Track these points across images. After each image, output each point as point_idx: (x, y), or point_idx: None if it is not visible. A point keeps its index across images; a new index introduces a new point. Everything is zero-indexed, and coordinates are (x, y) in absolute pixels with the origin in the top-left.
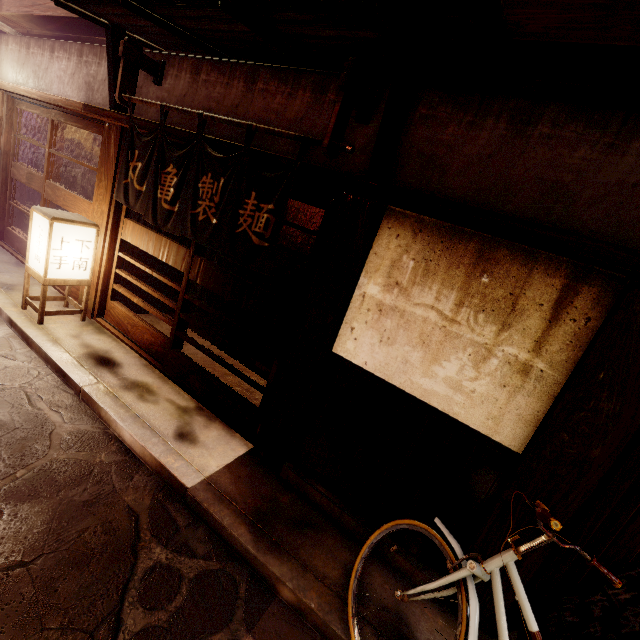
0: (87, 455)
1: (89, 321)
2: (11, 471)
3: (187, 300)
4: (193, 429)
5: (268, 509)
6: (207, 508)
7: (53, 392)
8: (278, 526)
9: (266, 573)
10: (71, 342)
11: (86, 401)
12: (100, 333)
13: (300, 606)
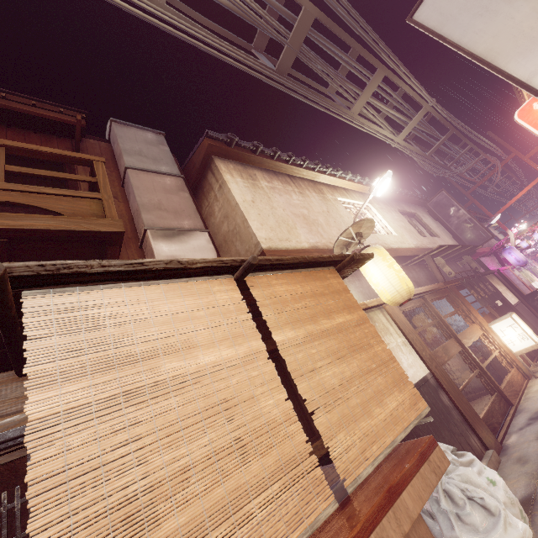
0: None
1: (535, 372)
2: None
3: None
4: None
5: None
6: None
7: None
8: None
9: None
10: None
11: None
12: None
13: None
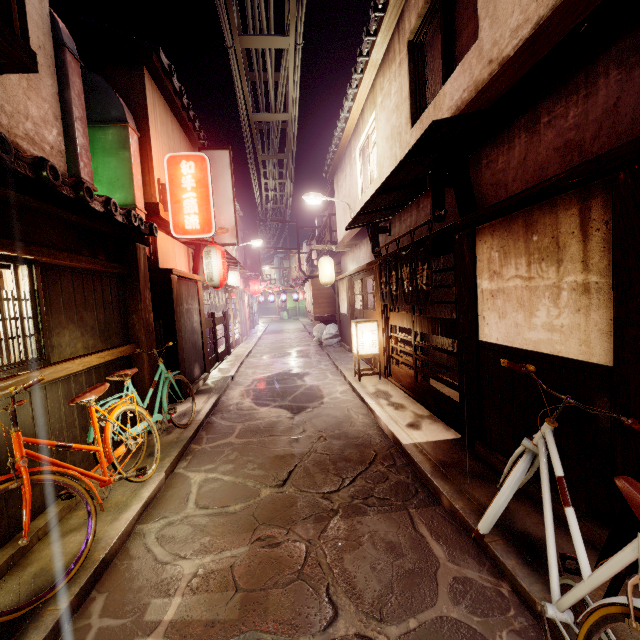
0: (363, 430)
1: (383, 379)
2: (333, 430)
3: (417, 346)
4: (420, 424)
5: (452, 463)
6: (409, 453)
7: (358, 408)
8: (454, 471)
9: (435, 489)
10: (370, 388)
11: (370, 411)
12: (387, 384)
13: (451, 508)
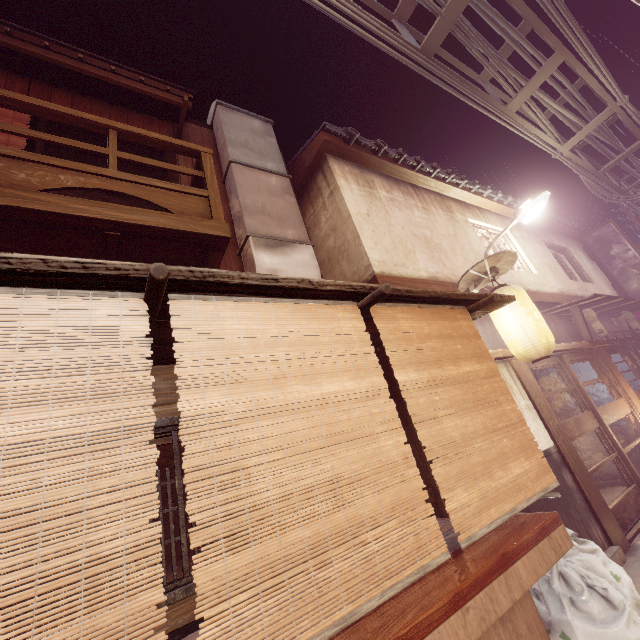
0: None
1: None
2: None
3: None
4: None
5: None
6: None
7: None
8: None
9: None
10: None
11: None
12: None
13: None
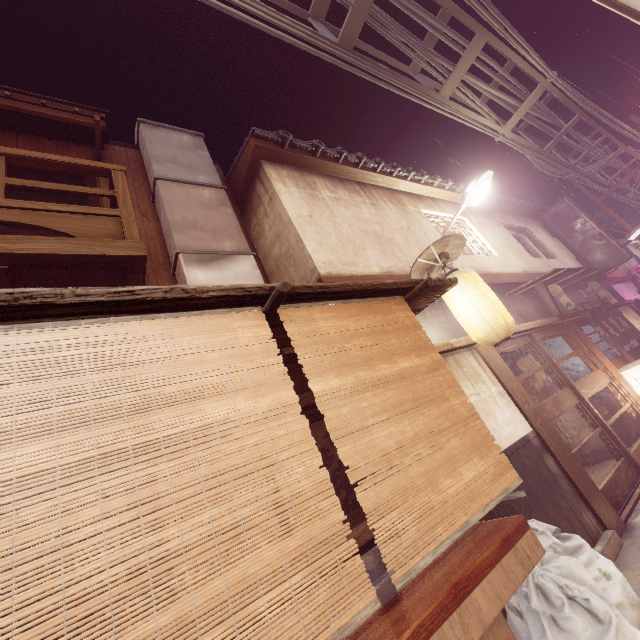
0: None
1: None
2: None
3: None
4: None
5: None
6: None
7: None
8: None
9: None
10: None
11: None
12: None
13: None
